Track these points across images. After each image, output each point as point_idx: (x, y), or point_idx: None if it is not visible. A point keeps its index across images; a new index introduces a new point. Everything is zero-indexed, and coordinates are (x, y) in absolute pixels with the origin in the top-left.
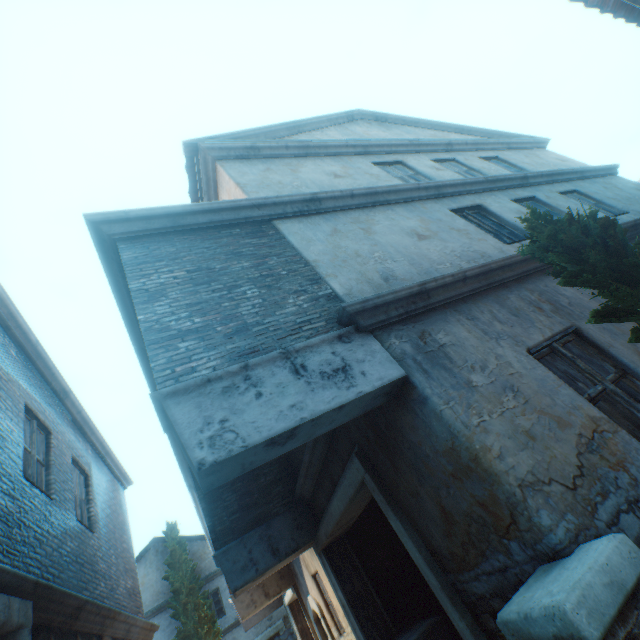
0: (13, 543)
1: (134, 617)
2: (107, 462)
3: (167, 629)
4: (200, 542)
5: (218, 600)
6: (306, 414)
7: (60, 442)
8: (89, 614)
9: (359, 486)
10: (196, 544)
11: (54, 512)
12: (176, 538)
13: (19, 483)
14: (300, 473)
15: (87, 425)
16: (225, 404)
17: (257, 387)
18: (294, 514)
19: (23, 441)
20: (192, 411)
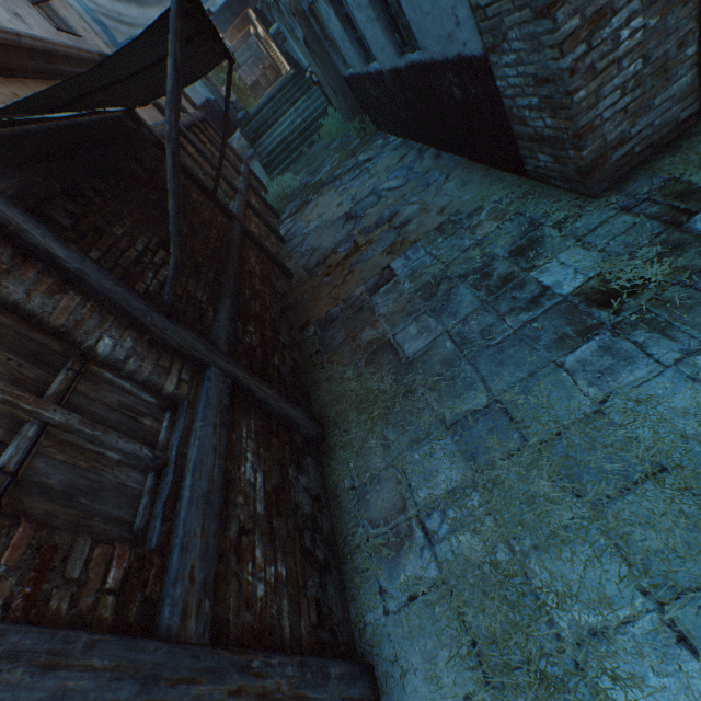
0: None
1: None
2: None
3: None
4: None
5: None
6: None
7: None
8: None
9: None
10: None
11: None
12: None
13: None
14: None
15: None
16: None
17: None
18: None
19: None
20: None
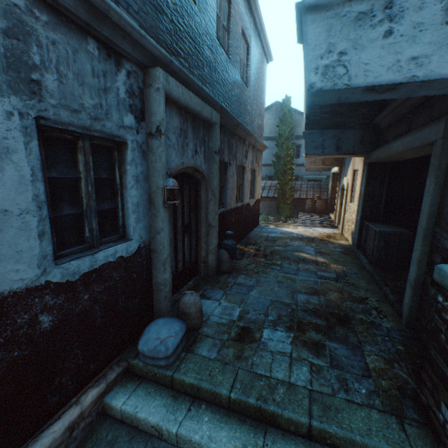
0: (212, 81)
1: (258, 139)
2: (260, 39)
3: (271, 149)
4: (300, 116)
5: (298, 150)
6: (420, 73)
7: (235, 13)
8: (240, 129)
9: (425, 144)
10: (297, 116)
11: (230, 68)
12: (288, 107)
13: (214, 43)
14: (387, 108)
15: (252, 0)
16: (351, 35)
17: (391, 23)
18: (363, 133)
19: (216, 8)
20: (321, 34)
